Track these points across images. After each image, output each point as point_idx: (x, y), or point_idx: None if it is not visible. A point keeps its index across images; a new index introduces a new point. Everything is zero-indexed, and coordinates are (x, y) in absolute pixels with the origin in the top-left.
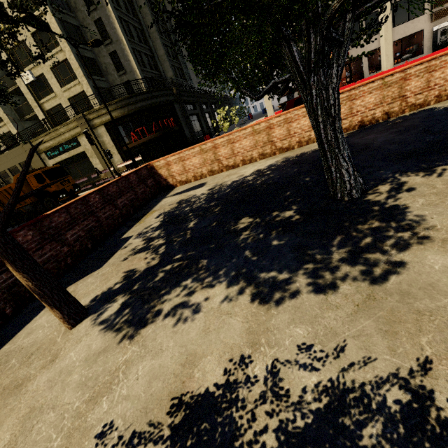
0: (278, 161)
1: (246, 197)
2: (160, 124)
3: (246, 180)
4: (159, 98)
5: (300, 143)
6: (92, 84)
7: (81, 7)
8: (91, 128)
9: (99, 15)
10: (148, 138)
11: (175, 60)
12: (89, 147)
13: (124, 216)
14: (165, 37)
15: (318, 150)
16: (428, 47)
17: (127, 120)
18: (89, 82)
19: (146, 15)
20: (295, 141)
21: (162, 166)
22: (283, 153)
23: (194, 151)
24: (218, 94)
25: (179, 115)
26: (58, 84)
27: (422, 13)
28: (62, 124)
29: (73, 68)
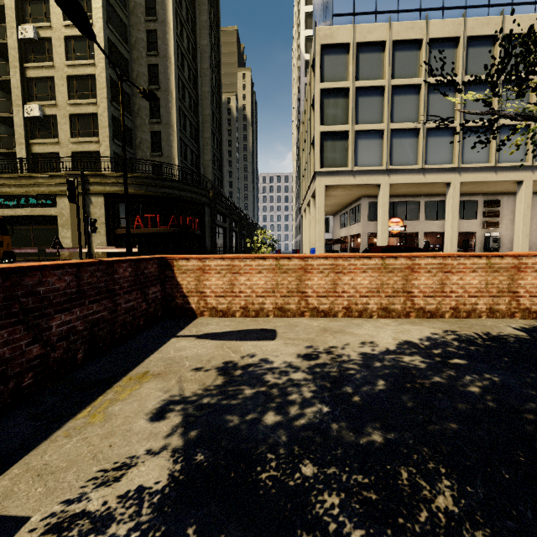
0: (443, 335)
1: (532, 464)
2: (181, 220)
3: (410, 366)
4: (191, 193)
5: (456, 312)
6: (114, 148)
7: (142, 82)
8: (84, 191)
9: (158, 95)
10: (157, 229)
11: (218, 170)
12: (68, 213)
13: (51, 367)
14: (216, 148)
15: (536, 341)
16: (480, 248)
17: (139, 200)
18: (111, 146)
19: (206, 121)
20: (448, 305)
21: (189, 269)
22: (427, 319)
23: (263, 263)
24: (249, 219)
25: (206, 220)
26: (69, 132)
27: (475, 218)
28: (45, 173)
29: (100, 125)
